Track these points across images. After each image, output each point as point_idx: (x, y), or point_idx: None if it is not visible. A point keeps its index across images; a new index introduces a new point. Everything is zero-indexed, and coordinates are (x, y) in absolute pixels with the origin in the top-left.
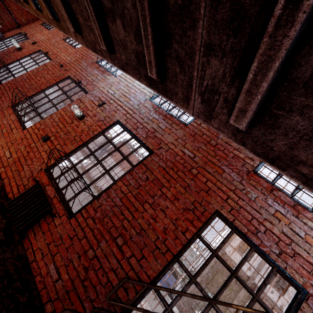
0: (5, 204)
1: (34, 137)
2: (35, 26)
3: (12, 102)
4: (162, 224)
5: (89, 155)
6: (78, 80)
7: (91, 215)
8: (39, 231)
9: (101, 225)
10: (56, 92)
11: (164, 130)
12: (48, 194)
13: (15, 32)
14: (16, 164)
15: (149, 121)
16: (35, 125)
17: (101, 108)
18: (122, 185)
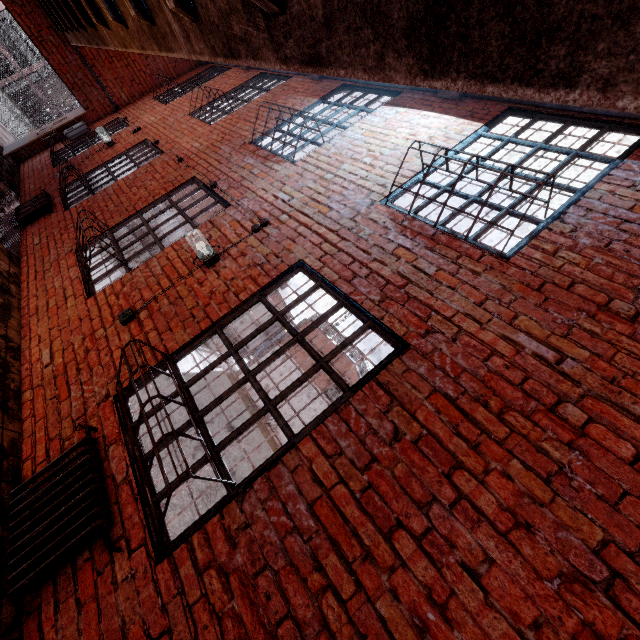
0: (6, 496)
1: (107, 313)
2: (143, 104)
3: (76, 241)
4: (476, 639)
5: (224, 356)
6: (211, 182)
7: (217, 557)
8: (71, 594)
9: (247, 602)
10: (167, 213)
11: (434, 277)
12: (111, 470)
13: (110, 119)
14: (58, 381)
15: (386, 255)
16: (113, 286)
17: (259, 235)
18: (314, 454)
